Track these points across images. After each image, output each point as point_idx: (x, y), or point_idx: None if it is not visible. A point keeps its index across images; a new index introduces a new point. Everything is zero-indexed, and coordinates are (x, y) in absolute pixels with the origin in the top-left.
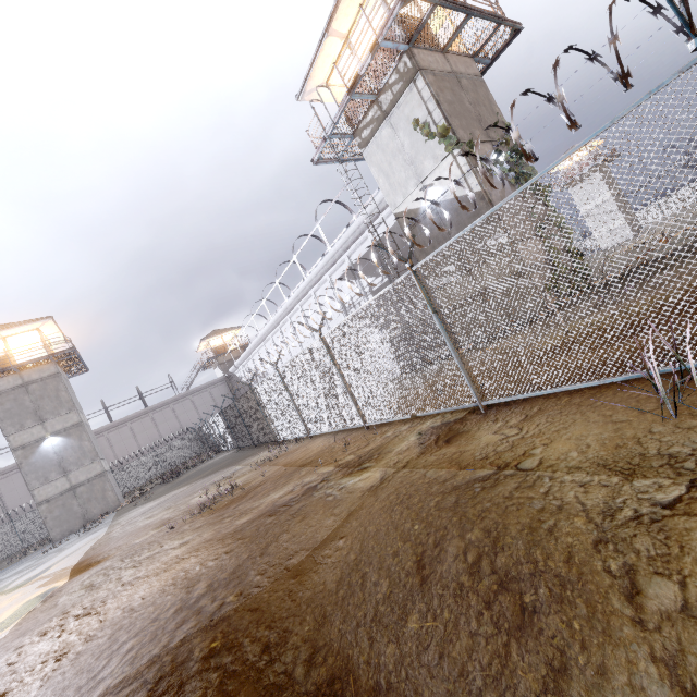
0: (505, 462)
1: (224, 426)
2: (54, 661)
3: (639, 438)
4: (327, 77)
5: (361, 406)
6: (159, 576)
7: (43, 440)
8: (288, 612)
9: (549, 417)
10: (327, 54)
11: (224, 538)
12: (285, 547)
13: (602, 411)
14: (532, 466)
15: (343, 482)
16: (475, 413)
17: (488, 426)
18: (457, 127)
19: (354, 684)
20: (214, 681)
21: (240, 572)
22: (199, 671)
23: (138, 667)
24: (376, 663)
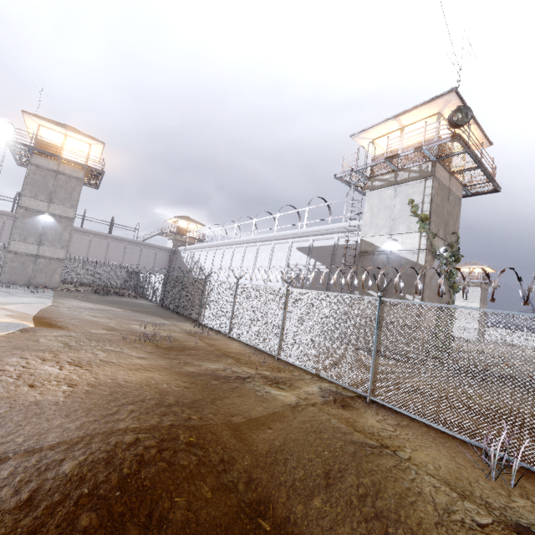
0: (386, 444)
1: (162, 285)
2: (67, 386)
3: (471, 479)
4: (376, 137)
5: (283, 344)
6: (133, 372)
7: (42, 213)
8: (234, 448)
9: (414, 433)
10: (386, 127)
11: (180, 374)
12: (228, 407)
13: (449, 450)
14: (404, 456)
15: (267, 389)
16: (361, 399)
17: (372, 414)
18: (433, 221)
19: (272, 511)
20: (193, 461)
21: (197, 404)
22: (185, 451)
23: (145, 426)
24: (289, 507)
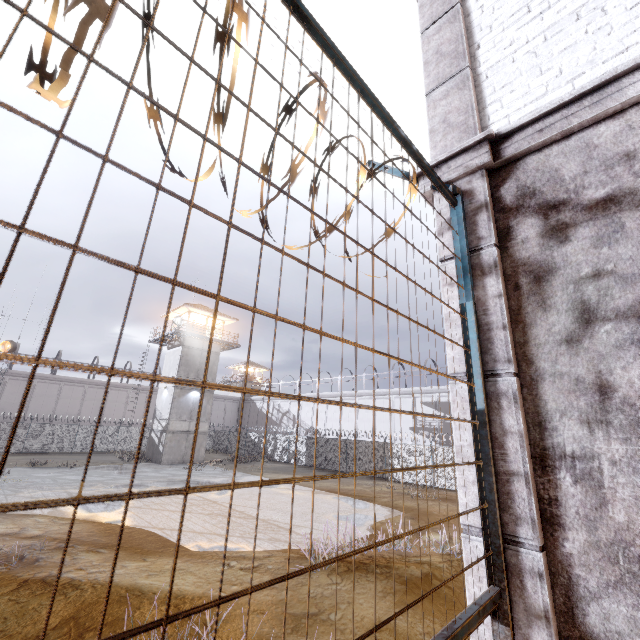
0: None
1: (306, 447)
2: None
3: None
4: None
5: None
6: None
7: (192, 390)
8: None
9: None
10: None
11: None
12: None
13: None
14: None
15: None
16: None
17: None
18: None
19: None
20: None
21: None
22: None
23: None
24: None
